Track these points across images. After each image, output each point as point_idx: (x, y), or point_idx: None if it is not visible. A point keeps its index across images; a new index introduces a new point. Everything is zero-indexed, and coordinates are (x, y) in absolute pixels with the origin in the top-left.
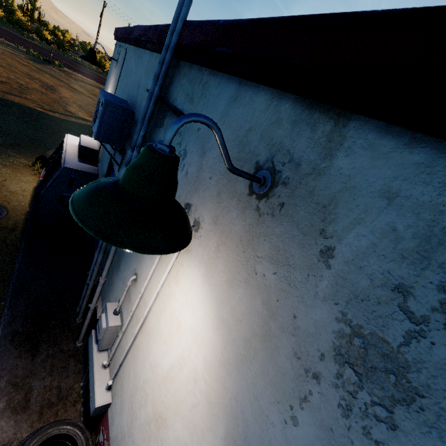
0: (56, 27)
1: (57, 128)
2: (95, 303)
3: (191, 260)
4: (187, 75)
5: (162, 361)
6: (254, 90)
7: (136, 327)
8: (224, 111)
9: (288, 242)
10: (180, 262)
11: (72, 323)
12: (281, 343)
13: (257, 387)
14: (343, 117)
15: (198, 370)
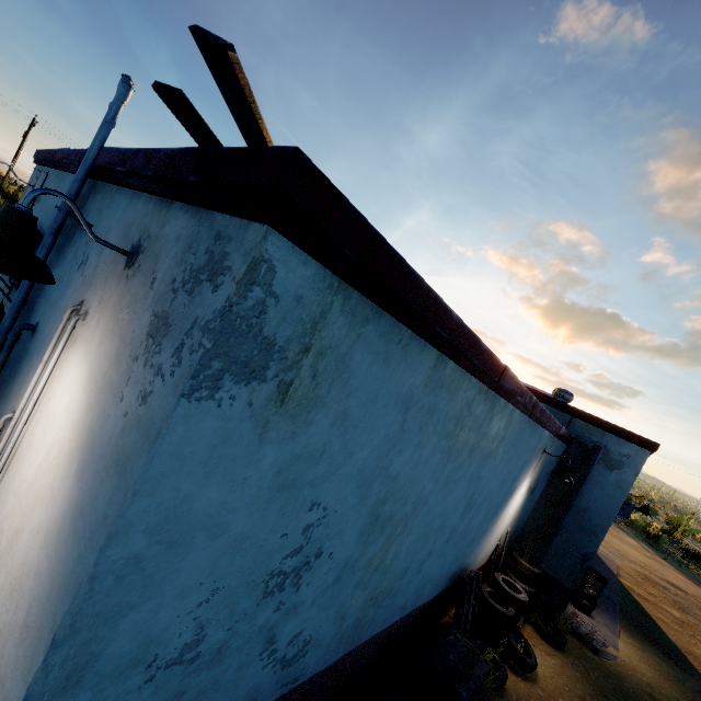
0: None
1: None
2: None
3: (76, 348)
4: (101, 193)
5: (29, 473)
6: (139, 197)
7: (1, 461)
8: (120, 215)
9: (138, 288)
10: (65, 358)
11: None
12: (124, 356)
13: (106, 401)
14: (171, 204)
15: (65, 438)
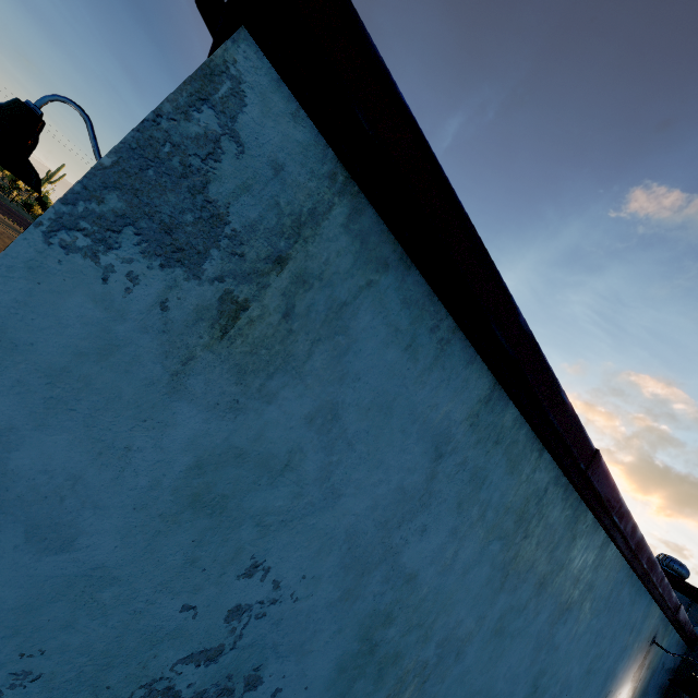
0: None
1: None
2: None
3: None
4: None
5: None
6: None
7: None
8: None
9: None
10: None
11: None
12: None
13: None
14: None
15: None
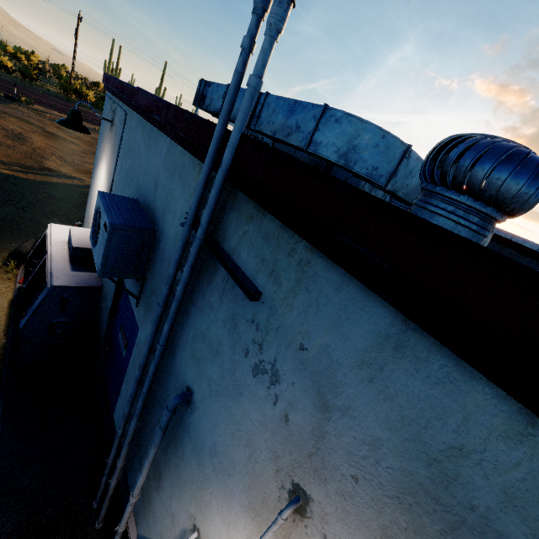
0: (17, 48)
1: (33, 197)
2: (125, 524)
3: None
4: (256, 222)
5: None
6: (454, 362)
7: None
8: (366, 352)
9: None
10: None
11: (88, 532)
12: None
13: None
14: None
15: None
